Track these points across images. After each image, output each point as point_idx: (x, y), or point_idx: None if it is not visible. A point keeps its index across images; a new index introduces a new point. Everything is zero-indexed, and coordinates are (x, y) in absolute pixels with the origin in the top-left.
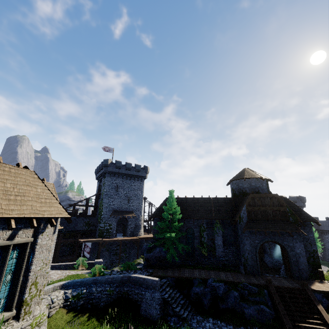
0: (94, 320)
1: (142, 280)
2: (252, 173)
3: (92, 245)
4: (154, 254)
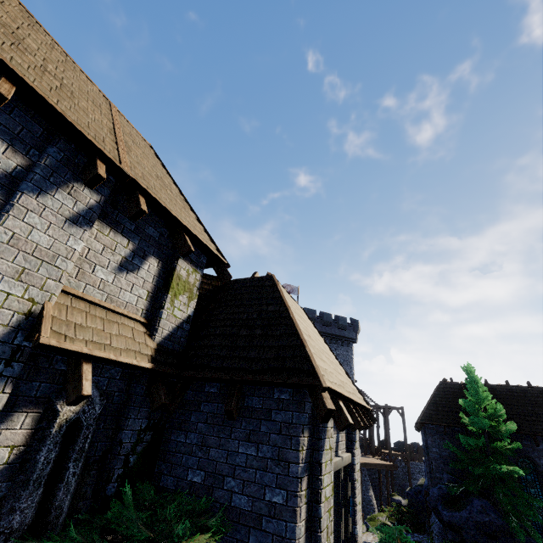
0: None
1: None
2: None
3: None
4: (471, 514)
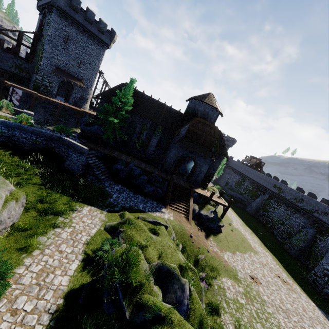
0: (16, 156)
1: (71, 144)
2: (212, 100)
3: (23, 95)
4: (91, 129)
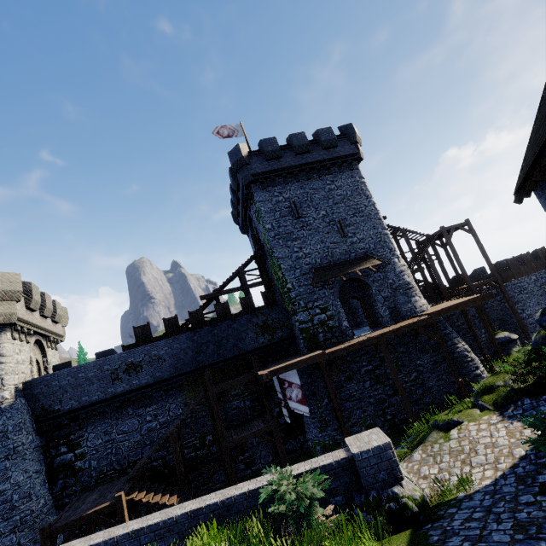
0: None
1: None
2: None
3: (302, 378)
4: None
